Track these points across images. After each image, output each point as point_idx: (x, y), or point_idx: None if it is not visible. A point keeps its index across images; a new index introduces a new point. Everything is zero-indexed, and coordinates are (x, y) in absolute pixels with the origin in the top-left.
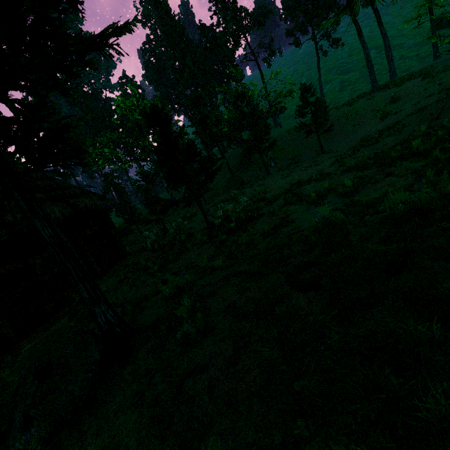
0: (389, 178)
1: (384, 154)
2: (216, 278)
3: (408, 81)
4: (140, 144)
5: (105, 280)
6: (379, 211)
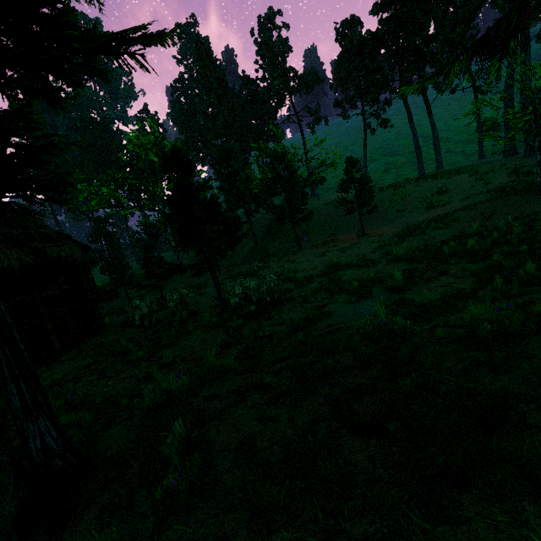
0: (445, 277)
1: (435, 248)
2: (226, 388)
3: (456, 175)
4: (150, 190)
5: (63, 362)
6: (453, 324)
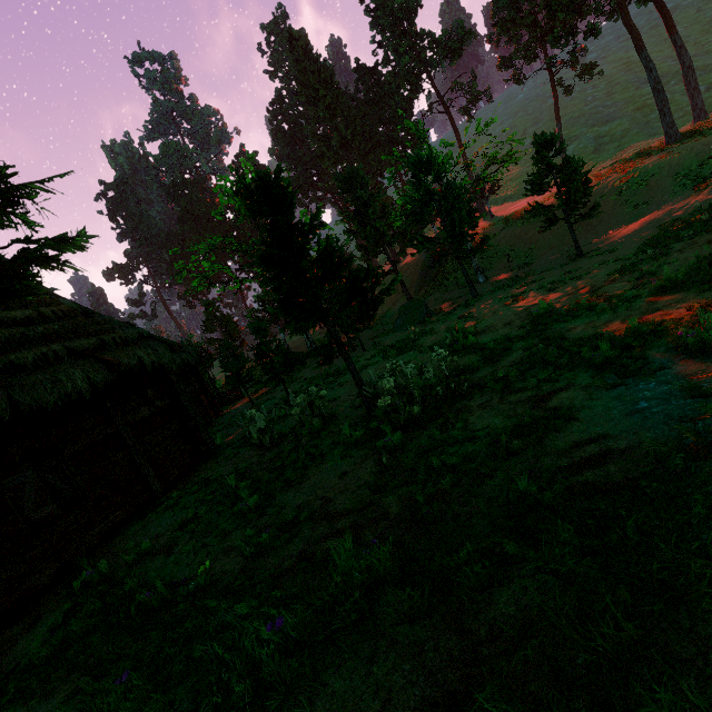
0: None
1: None
2: (376, 676)
3: None
4: None
5: (161, 512)
6: None
